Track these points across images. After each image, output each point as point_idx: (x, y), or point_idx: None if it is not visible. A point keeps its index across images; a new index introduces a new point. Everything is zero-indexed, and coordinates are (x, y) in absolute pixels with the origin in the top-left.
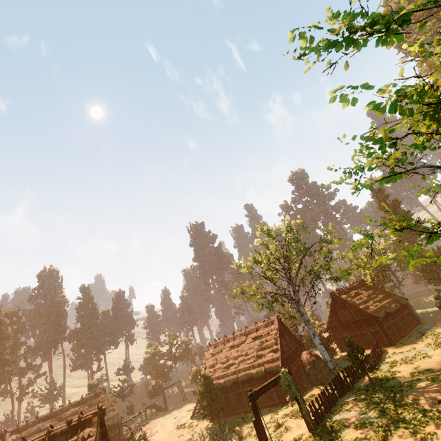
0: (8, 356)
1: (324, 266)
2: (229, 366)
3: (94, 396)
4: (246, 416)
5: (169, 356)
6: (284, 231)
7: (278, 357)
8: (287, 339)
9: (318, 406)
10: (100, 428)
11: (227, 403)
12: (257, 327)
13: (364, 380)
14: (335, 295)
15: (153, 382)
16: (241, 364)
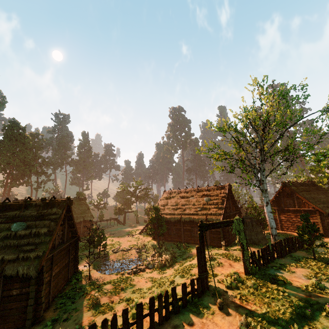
0: (29, 160)
1: (306, 144)
2: (176, 208)
3: (77, 200)
4: (180, 245)
5: (134, 194)
6: (279, 94)
7: (221, 213)
8: (231, 204)
9: (258, 257)
10: (67, 213)
11: (167, 232)
12: (208, 188)
13: (302, 253)
14: (286, 185)
15: (119, 205)
16: (187, 210)
